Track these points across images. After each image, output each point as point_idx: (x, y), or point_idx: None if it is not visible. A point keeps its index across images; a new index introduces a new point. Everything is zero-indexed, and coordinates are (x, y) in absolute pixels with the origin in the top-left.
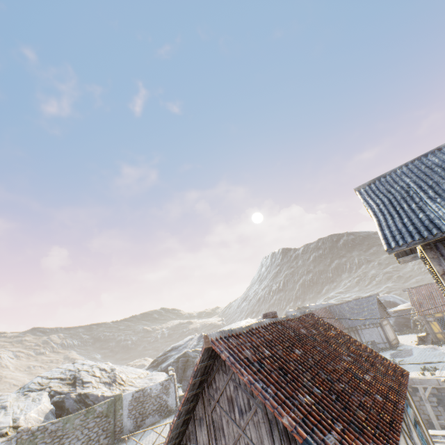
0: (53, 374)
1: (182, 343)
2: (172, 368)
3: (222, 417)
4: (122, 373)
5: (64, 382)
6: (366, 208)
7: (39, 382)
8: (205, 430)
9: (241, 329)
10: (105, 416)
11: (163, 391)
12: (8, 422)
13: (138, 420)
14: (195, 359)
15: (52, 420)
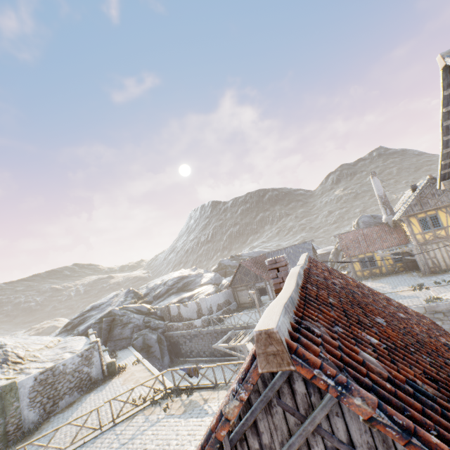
0: None
1: (105, 301)
2: (94, 332)
3: None
4: (17, 349)
5: None
6: (442, 94)
7: None
8: None
9: (296, 294)
10: None
11: (83, 364)
12: None
13: (47, 406)
14: (124, 317)
15: None
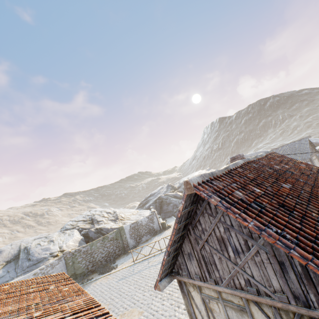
0: (78, 218)
1: (156, 191)
2: (153, 207)
3: (212, 254)
4: (121, 213)
5: (86, 222)
6: None
7: (71, 224)
8: (195, 264)
9: (220, 172)
10: (115, 239)
11: (149, 222)
12: (56, 249)
13: (137, 239)
14: (167, 200)
15: (84, 244)
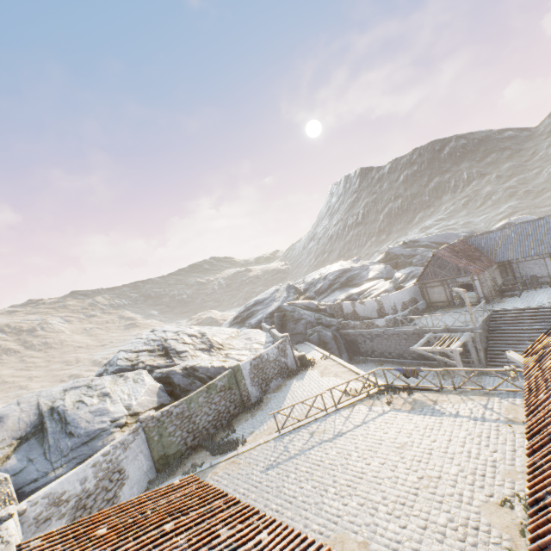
0: (136, 347)
1: (267, 297)
2: (274, 327)
3: None
4: (215, 337)
5: (155, 355)
6: None
7: (126, 357)
8: None
9: None
10: (228, 389)
11: (280, 354)
12: (122, 411)
13: (262, 386)
14: (294, 314)
15: (165, 397)
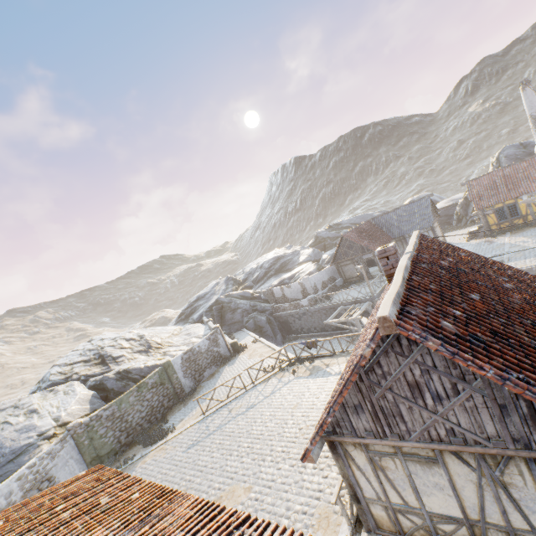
0: (71, 359)
1: (208, 291)
2: (210, 319)
3: (398, 404)
4: (154, 338)
5: (90, 364)
6: None
7: (60, 371)
8: (368, 418)
9: (402, 288)
10: (160, 384)
11: (212, 345)
12: (50, 424)
13: (196, 376)
14: (231, 304)
15: (100, 403)
